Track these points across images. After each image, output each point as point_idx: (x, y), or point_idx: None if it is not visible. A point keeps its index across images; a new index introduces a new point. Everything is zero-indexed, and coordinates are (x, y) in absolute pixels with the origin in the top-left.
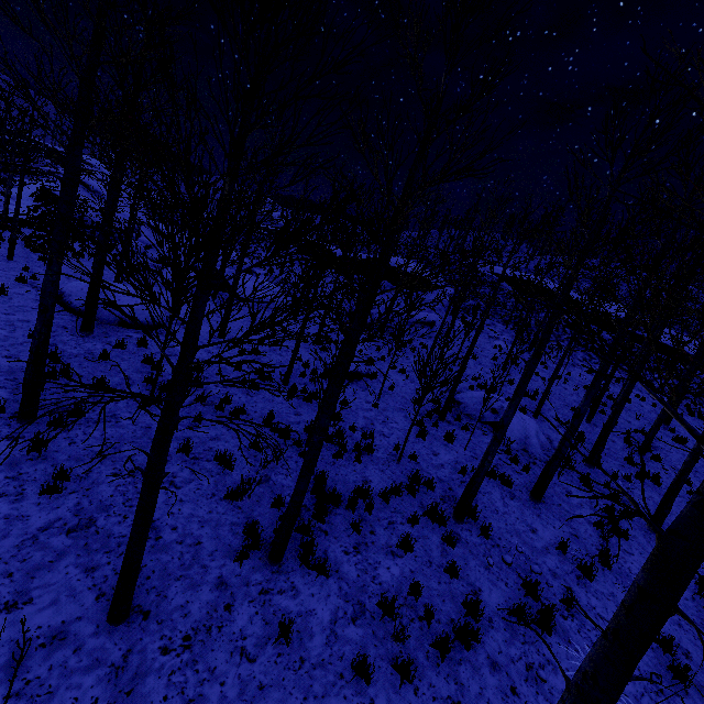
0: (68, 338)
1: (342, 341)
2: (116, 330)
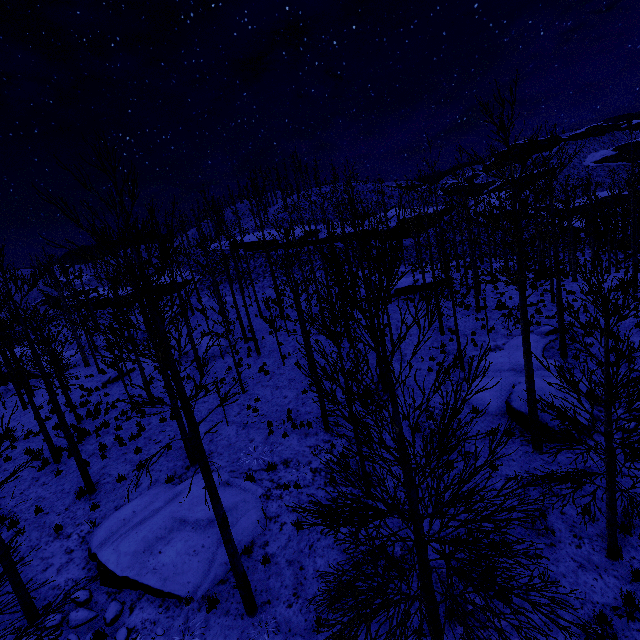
0: None
1: None
2: None
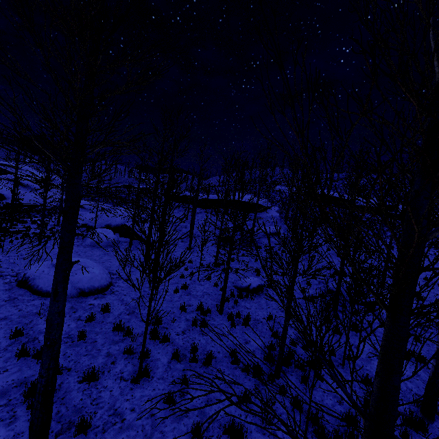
0: (44, 325)
1: (318, 293)
2: (79, 301)
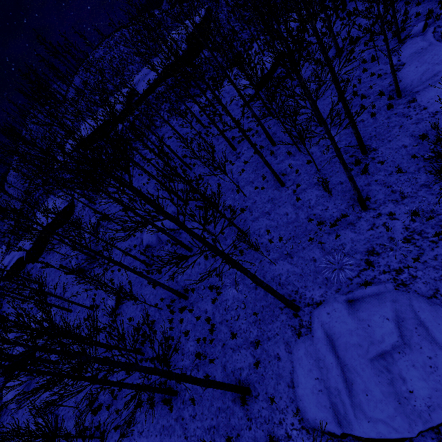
0: None
1: None
2: None
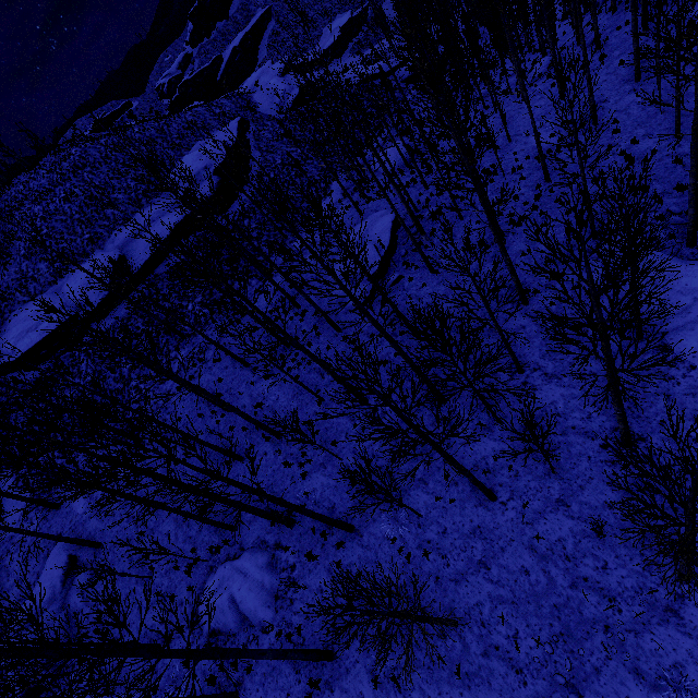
0: None
1: None
2: None
